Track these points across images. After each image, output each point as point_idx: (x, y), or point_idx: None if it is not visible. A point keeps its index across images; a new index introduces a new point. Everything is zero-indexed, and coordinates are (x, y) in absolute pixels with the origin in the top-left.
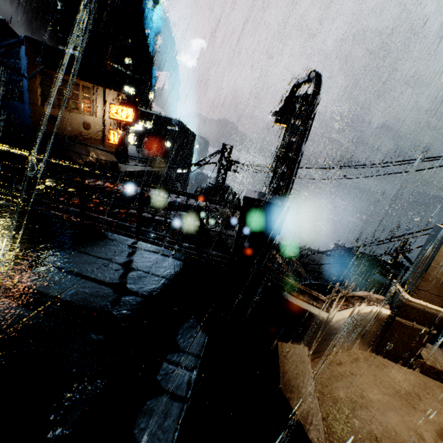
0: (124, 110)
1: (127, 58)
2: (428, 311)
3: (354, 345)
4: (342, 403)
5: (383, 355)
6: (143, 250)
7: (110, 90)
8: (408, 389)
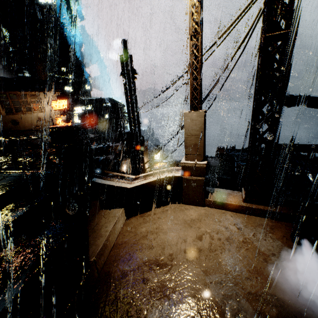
0: (59, 102)
1: (63, 68)
2: (195, 166)
3: (168, 202)
4: (140, 234)
5: (188, 203)
6: (11, 176)
7: (46, 92)
8: (195, 218)
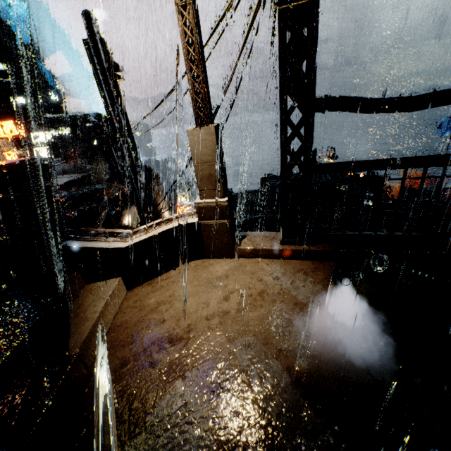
0: (3, 125)
1: None
2: (214, 206)
3: (187, 259)
4: (147, 308)
5: (213, 257)
6: None
7: None
8: (222, 274)
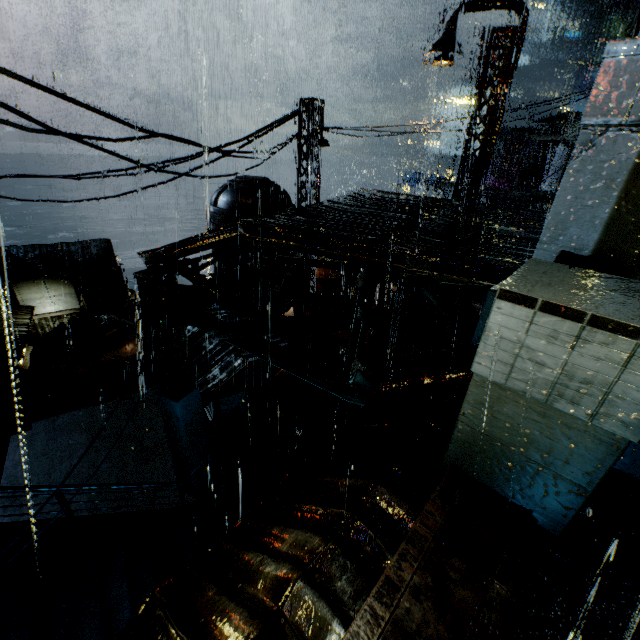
0: None
1: None
2: None
3: None
4: None
5: None
6: None
7: None
8: None
